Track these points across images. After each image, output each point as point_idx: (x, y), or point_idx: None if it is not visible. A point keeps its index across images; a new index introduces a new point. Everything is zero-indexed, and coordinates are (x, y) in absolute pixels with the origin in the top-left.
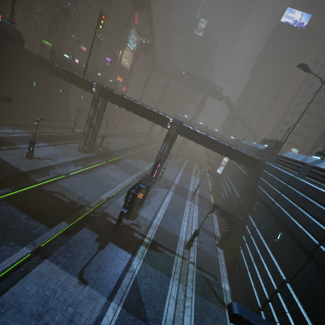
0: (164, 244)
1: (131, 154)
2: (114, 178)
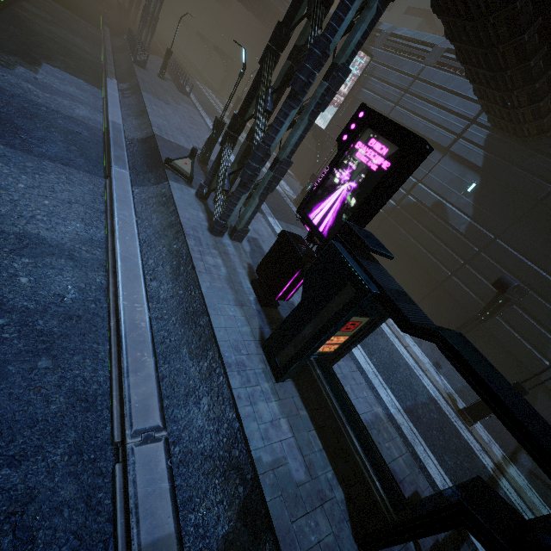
0: (471, 475)
1: None
2: (21, 233)
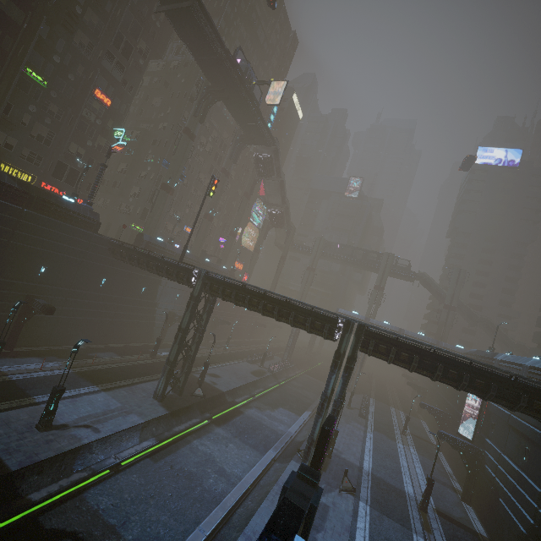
0: None
1: (259, 396)
2: (221, 467)
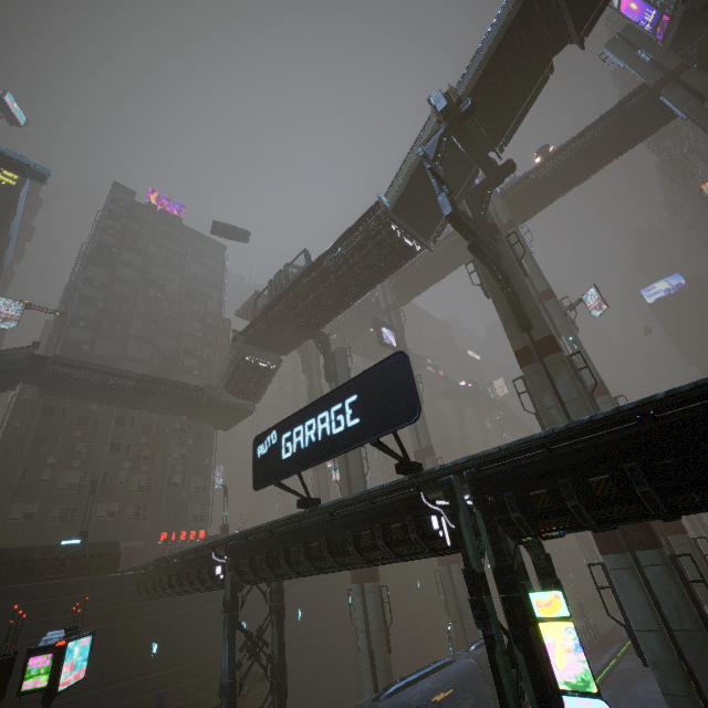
0: None
1: None
2: None
